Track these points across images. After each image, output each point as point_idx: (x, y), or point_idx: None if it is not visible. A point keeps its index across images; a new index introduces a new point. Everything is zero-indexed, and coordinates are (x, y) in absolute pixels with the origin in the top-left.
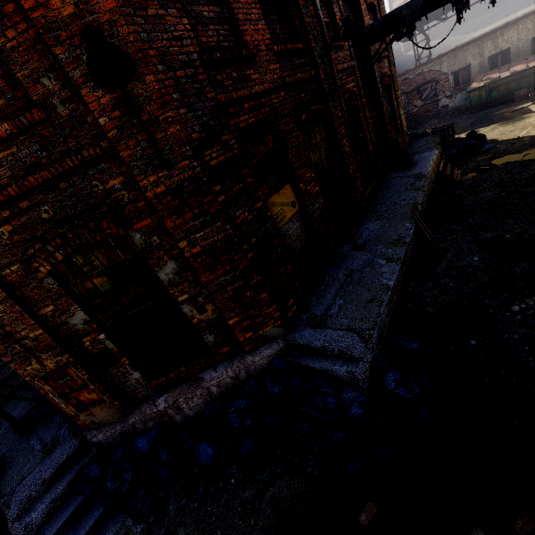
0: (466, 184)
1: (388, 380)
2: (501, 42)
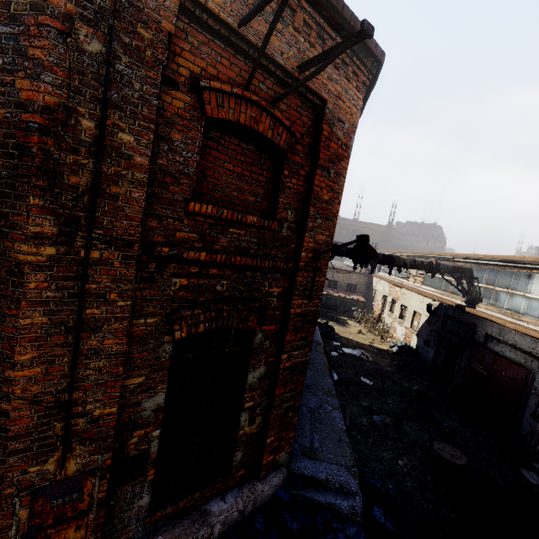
0: (335, 359)
1: (377, 514)
2: (335, 275)
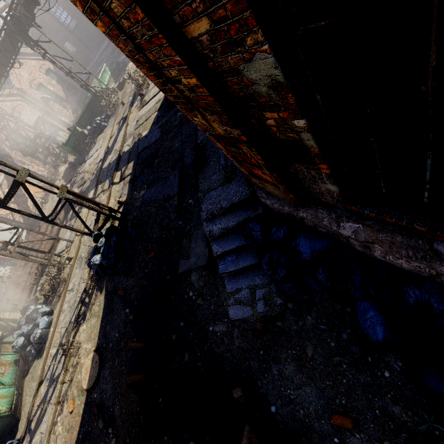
0: None
1: None
2: None
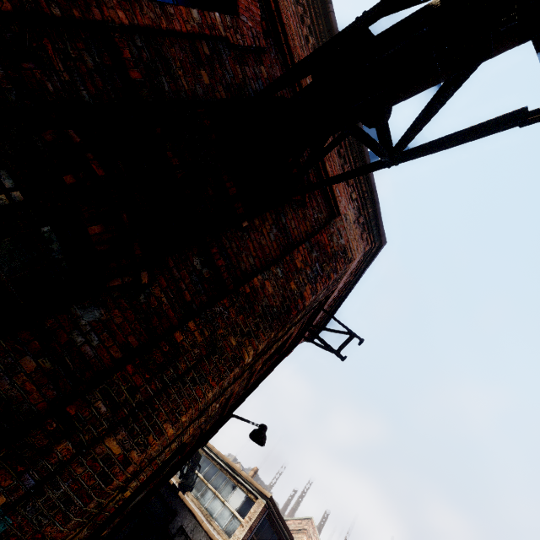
0: None
1: None
2: None
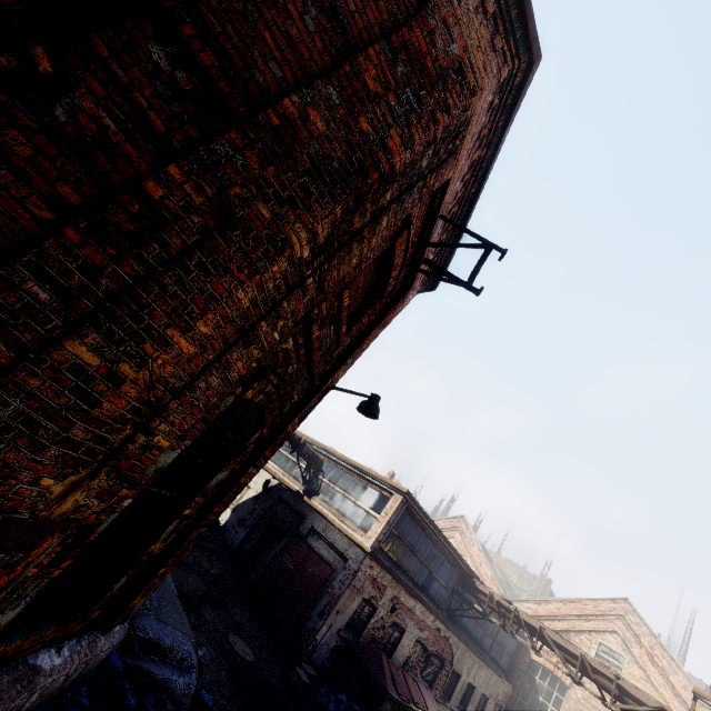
0: None
1: (206, 697)
2: None
